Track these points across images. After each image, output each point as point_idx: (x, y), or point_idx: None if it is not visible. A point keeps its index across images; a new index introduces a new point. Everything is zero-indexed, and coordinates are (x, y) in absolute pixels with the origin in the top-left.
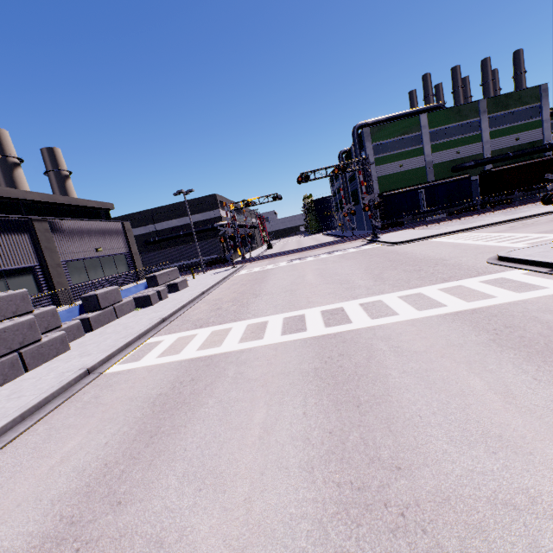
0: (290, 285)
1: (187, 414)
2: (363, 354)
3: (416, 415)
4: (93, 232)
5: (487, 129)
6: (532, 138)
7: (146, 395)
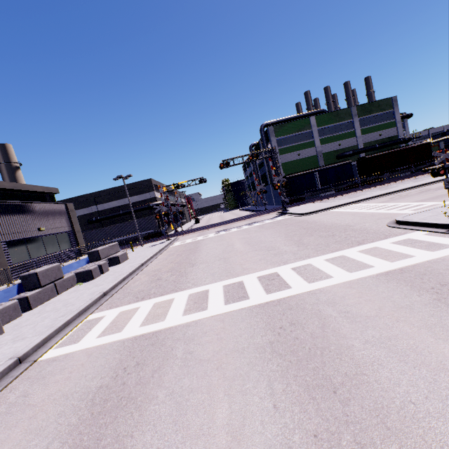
0: (222, 253)
1: (134, 415)
2: (315, 322)
3: (408, 401)
4: (36, 213)
5: (359, 127)
6: (390, 134)
7: (84, 389)
